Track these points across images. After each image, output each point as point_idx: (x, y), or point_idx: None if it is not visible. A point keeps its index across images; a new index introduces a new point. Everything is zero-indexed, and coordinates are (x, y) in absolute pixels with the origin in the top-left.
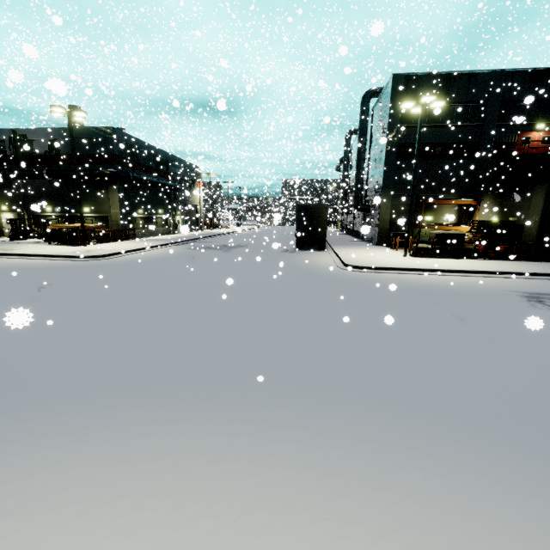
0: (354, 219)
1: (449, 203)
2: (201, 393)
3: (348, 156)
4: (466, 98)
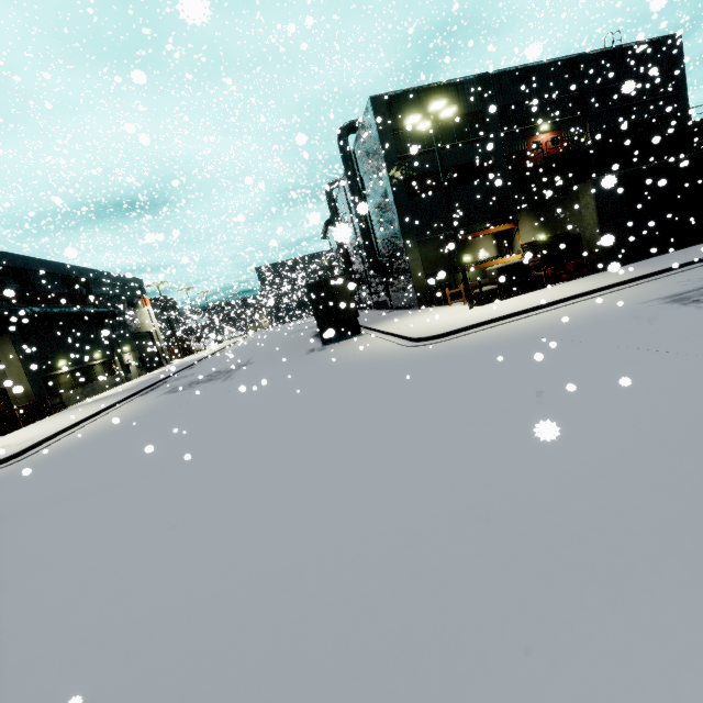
0: (370, 289)
1: (486, 233)
2: None
3: (337, 215)
4: (460, 111)
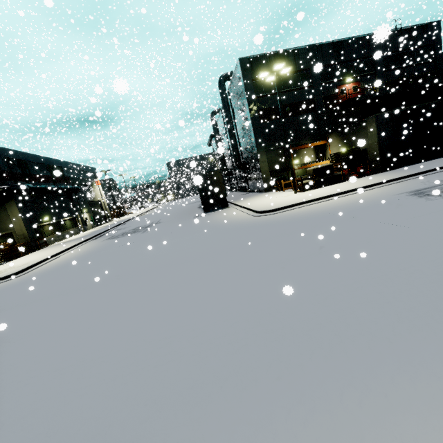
0: (236, 178)
1: (309, 146)
2: (253, 441)
3: (217, 131)
4: (295, 68)
